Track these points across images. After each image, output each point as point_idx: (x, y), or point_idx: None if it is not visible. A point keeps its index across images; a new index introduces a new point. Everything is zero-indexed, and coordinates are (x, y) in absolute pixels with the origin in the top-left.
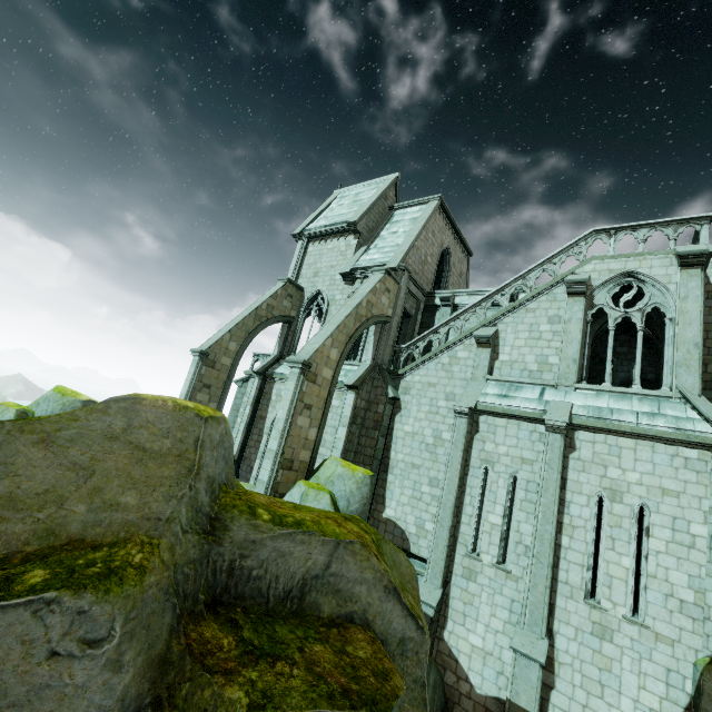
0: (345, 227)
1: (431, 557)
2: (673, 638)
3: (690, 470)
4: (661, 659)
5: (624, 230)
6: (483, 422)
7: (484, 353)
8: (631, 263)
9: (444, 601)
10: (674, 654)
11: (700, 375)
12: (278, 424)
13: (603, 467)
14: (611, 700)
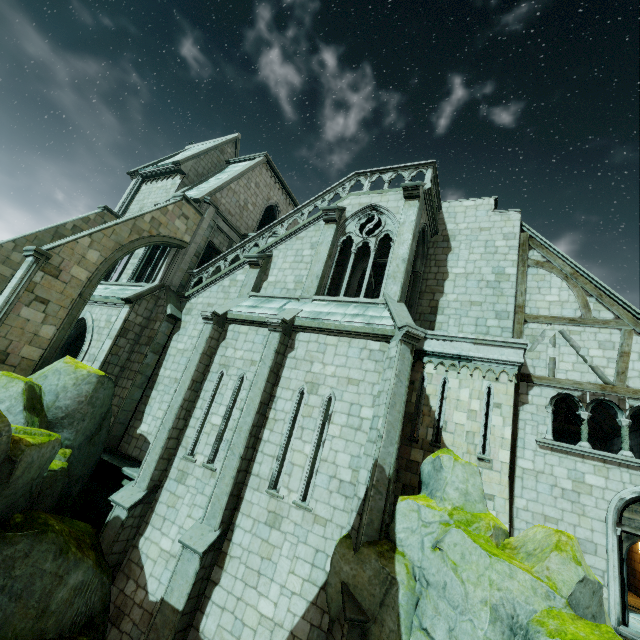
0: (173, 168)
1: (146, 460)
2: (327, 518)
3: (371, 360)
4: (314, 540)
5: (377, 174)
6: (231, 330)
7: (253, 273)
8: (375, 198)
9: (151, 506)
10: (325, 534)
11: (401, 284)
12: None
13: (310, 363)
14: (263, 589)
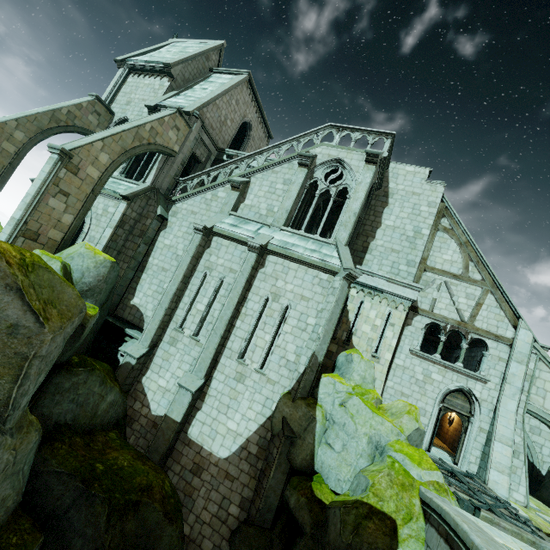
0: (162, 68)
1: (147, 327)
2: (276, 381)
3: (320, 286)
4: (266, 392)
5: (347, 130)
6: (215, 241)
7: (234, 195)
8: (342, 153)
9: (150, 358)
10: (273, 390)
11: (350, 232)
12: (26, 198)
13: (276, 280)
14: (230, 415)
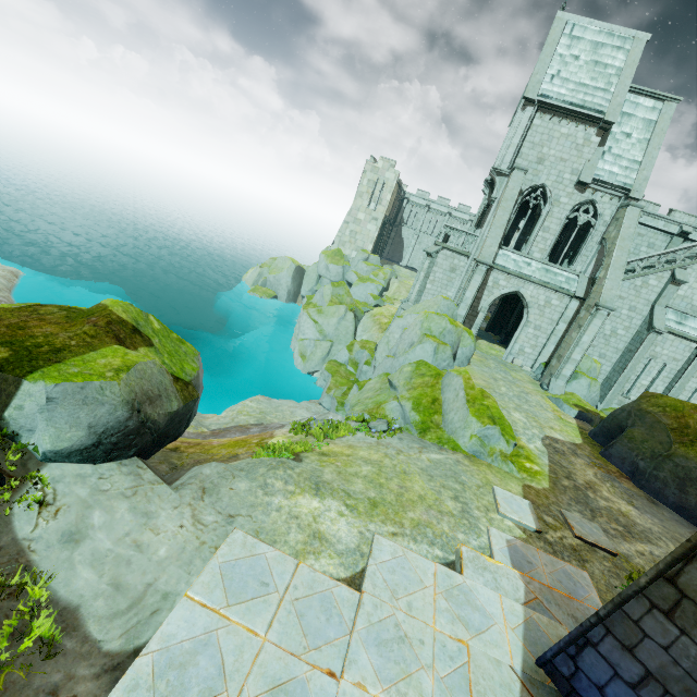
0: (594, 117)
1: (607, 398)
2: None
3: None
4: None
5: None
6: (660, 335)
7: (674, 289)
8: None
9: None
10: None
11: None
12: (583, 345)
13: None
14: None
